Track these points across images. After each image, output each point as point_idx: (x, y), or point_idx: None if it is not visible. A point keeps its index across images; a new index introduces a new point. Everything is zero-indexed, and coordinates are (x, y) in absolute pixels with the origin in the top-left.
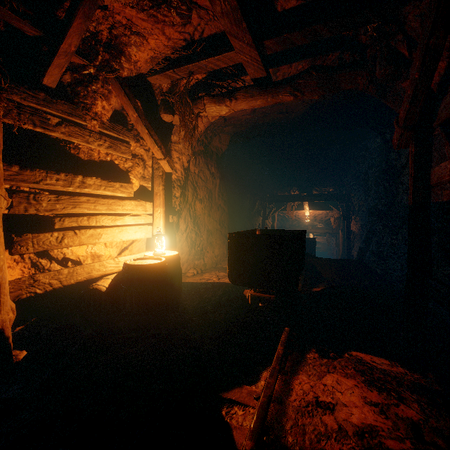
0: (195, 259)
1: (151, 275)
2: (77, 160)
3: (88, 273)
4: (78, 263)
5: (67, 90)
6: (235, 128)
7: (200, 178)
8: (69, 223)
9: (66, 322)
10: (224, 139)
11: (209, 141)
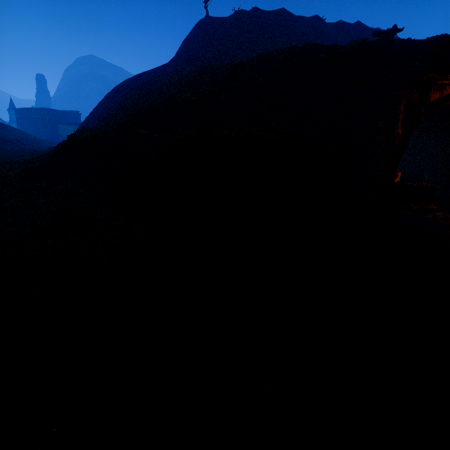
0: None
1: None
2: None
3: None
4: None
5: None
6: None
7: None
8: None
9: None
10: None
11: None
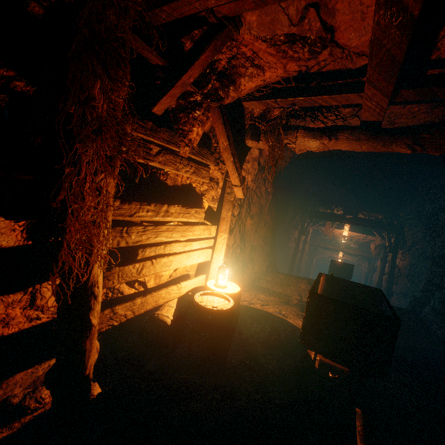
0: (235, 275)
1: (222, 322)
2: (164, 186)
3: (155, 302)
4: (143, 283)
5: (169, 115)
6: None
7: (256, 194)
8: (149, 253)
9: (128, 346)
10: (286, 156)
11: None
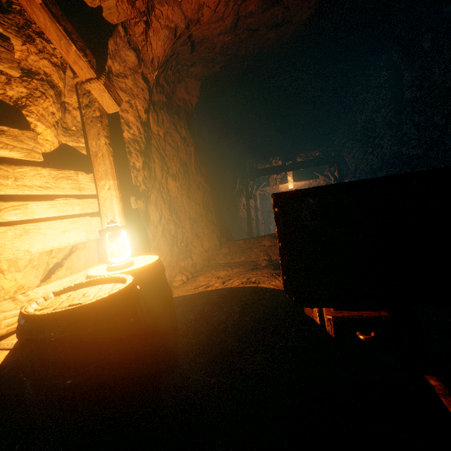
0: (180, 260)
1: (99, 334)
2: None
3: None
4: None
5: None
6: (205, 68)
7: (168, 144)
8: None
9: None
10: (192, 87)
11: (171, 90)
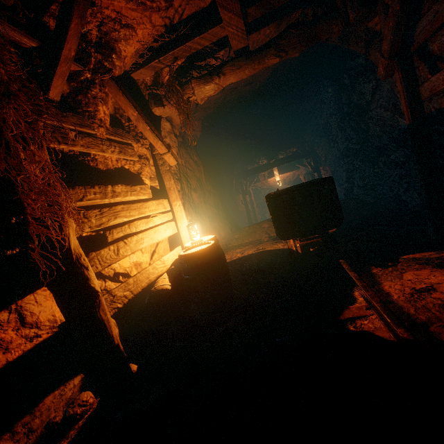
0: None
1: (212, 257)
2: (98, 172)
3: (147, 278)
4: (127, 275)
5: (68, 101)
6: (204, 112)
7: (188, 168)
8: (117, 234)
9: (143, 331)
10: (196, 126)
11: (184, 131)
